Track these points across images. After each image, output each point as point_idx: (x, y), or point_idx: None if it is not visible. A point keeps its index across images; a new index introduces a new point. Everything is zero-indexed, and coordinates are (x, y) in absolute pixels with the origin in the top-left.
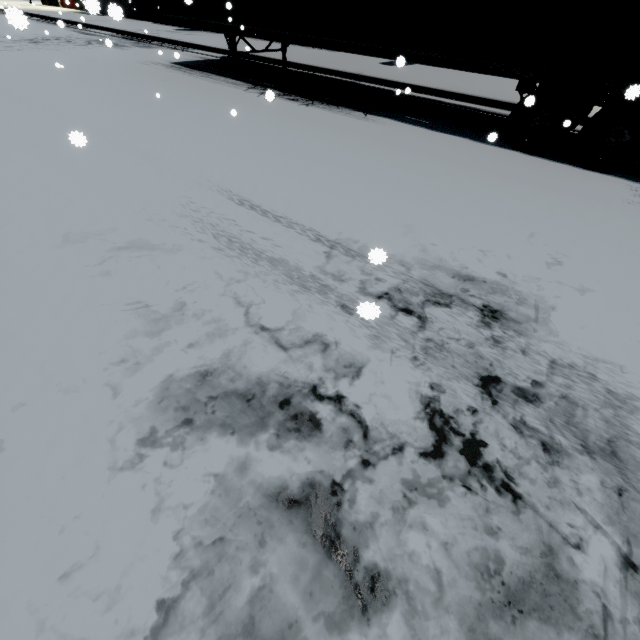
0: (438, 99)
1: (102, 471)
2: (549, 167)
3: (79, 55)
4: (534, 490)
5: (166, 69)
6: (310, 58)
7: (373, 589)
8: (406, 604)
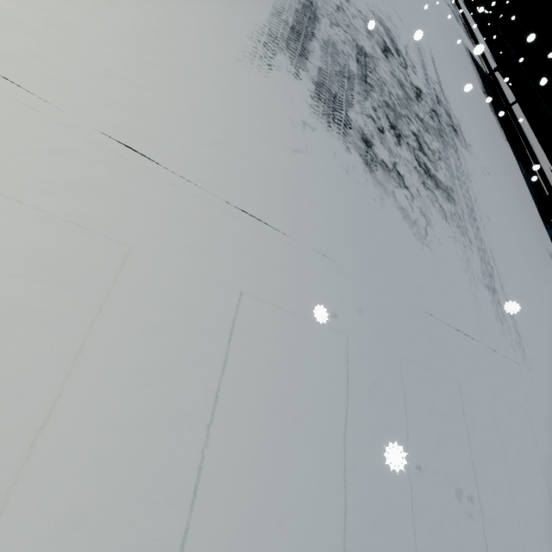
0: (545, 189)
1: (364, 1)
2: (538, 218)
3: (440, 0)
4: (421, 107)
5: (462, 43)
6: (524, 124)
7: (386, 55)
8: (388, 61)
